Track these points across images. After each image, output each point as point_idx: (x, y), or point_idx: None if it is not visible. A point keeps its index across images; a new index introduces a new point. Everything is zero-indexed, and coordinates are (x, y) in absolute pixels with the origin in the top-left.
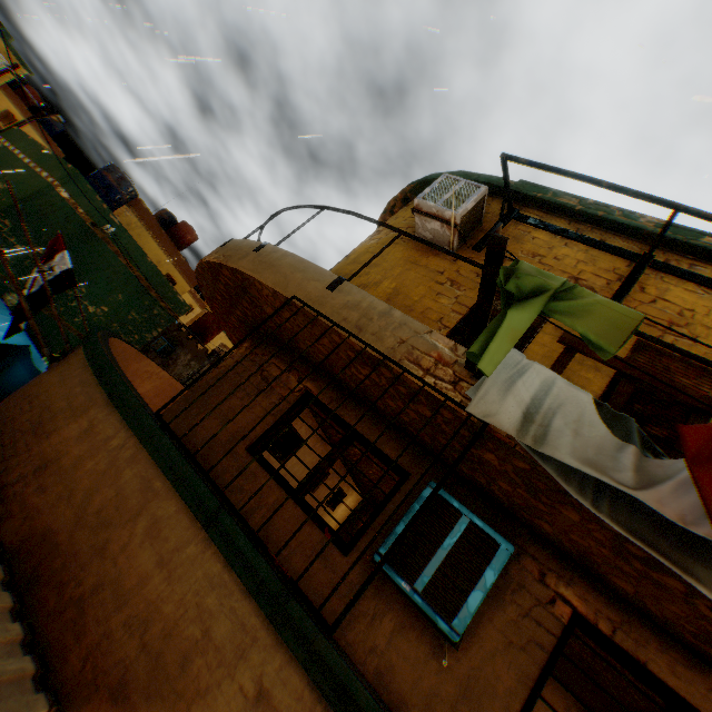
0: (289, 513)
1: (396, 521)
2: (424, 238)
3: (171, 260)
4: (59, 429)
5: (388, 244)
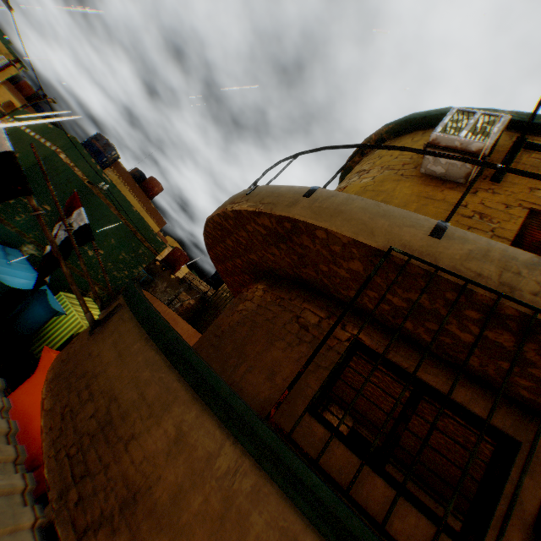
0: (382, 494)
1: (524, 507)
2: (432, 173)
3: (144, 208)
4: (136, 436)
5: (475, 178)
